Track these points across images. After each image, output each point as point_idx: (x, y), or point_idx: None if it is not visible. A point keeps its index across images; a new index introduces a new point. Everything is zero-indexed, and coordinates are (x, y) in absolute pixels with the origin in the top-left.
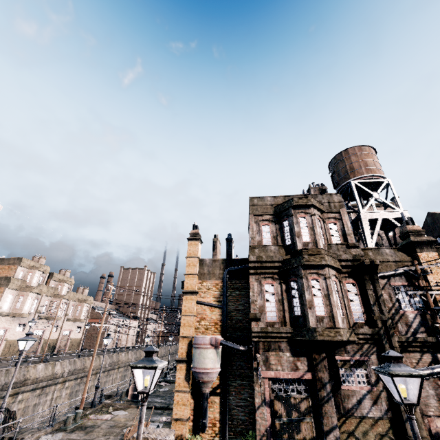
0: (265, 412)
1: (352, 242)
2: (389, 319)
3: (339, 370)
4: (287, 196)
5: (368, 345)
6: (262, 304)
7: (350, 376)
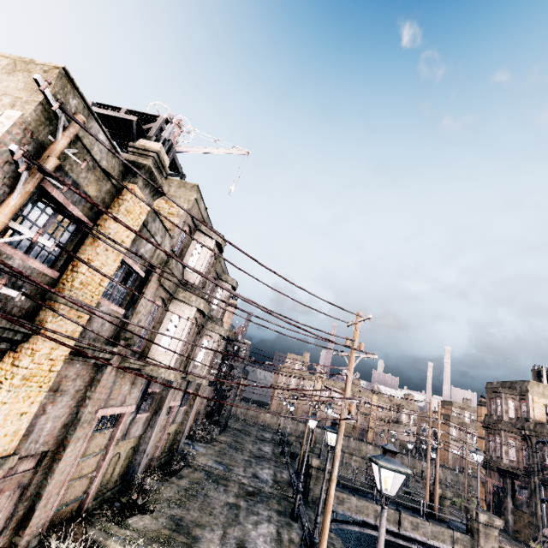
0: (489, 495)
1: (528, 417)
2: (534, 466)
3: (515, 487)
4: (502, 382)
5: (527, 479)
6: (489, 447)
7: (521, 492)
